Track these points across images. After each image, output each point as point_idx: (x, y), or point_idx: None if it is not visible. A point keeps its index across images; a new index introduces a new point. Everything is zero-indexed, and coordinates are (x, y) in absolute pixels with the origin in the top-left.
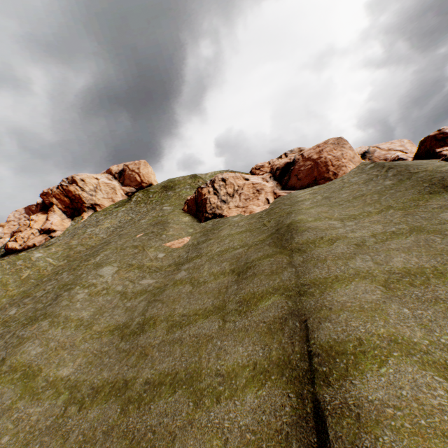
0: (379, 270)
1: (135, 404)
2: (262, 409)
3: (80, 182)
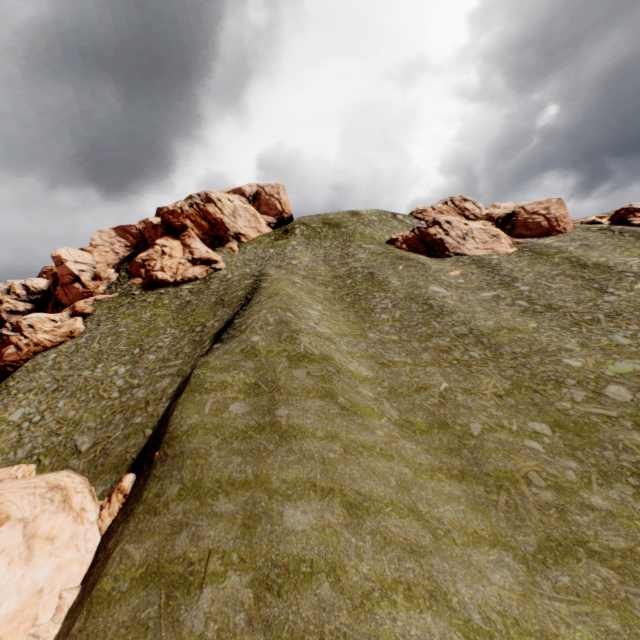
0: None
1: (615, 320)
2: None
3: (217, 202)
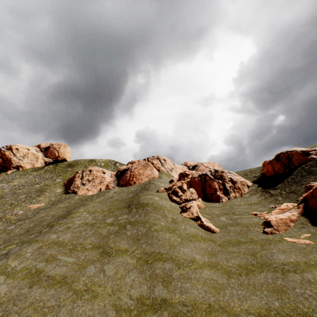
0: (52, 240)
1: None
2: None
3: (15, 150)
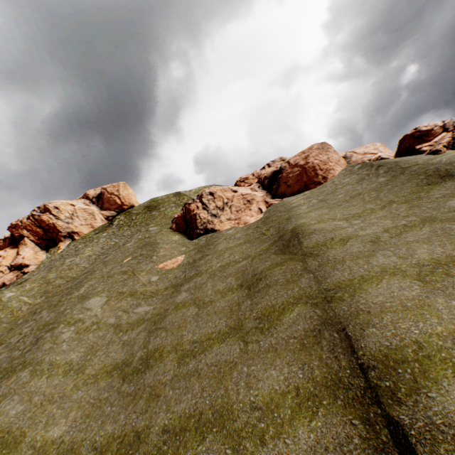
0: (407, 264)
1: None
2: (322, 445)
3: (53, 210)
